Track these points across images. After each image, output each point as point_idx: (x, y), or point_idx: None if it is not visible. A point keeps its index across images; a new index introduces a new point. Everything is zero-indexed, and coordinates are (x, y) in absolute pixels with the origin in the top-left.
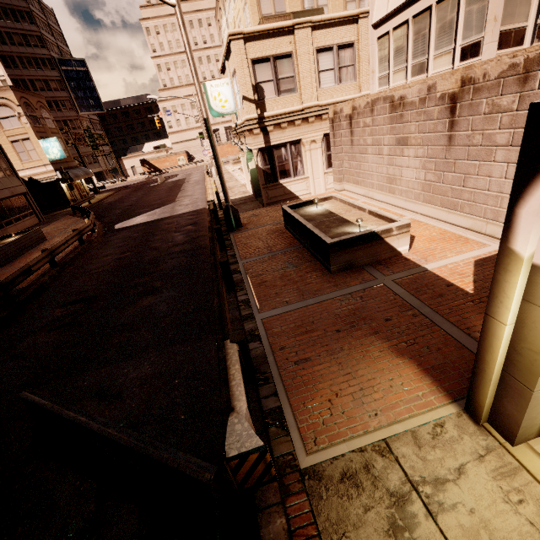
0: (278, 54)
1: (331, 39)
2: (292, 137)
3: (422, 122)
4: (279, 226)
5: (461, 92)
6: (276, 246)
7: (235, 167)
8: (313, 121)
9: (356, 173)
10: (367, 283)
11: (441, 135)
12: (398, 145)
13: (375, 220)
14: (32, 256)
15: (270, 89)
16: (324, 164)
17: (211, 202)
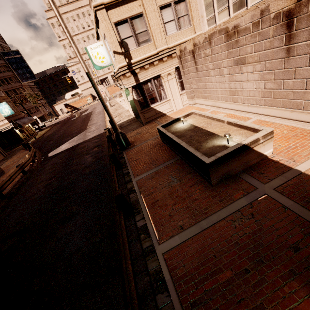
0: (133, 15)
1: None
2: (154, 74)
3: (257, 43)
4: (157, 140)
5: (297, 6)
6: (159, 160)
7: (121, 99)
8: (166, 60)
9: (203, 91)
10: (250, 195)
11: (278, 49)
12: (236, 65)
13: (236, 130)
14: None
15: (132, 43)
16: (179, 89)
17: (106, 130)
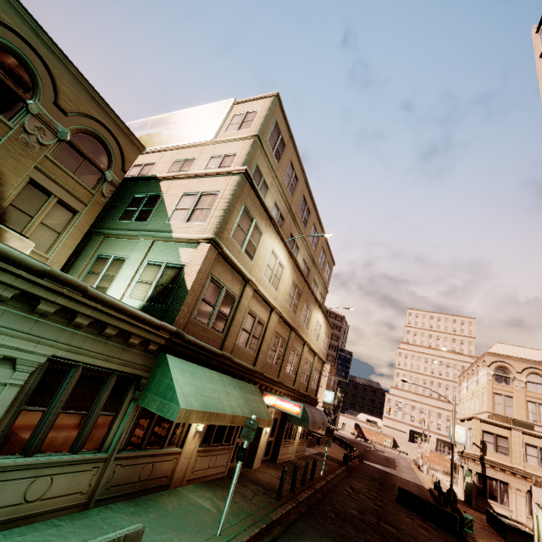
0: (499, 434)
1: (535, 442)
2: (502, 478)
3: None
4: (482, 519)
5: None
6: (478, 522)
7: (444, 477)
8: (519, 477)
9: None
10: None
11: None
12: None
13: None
14: (329, 449)
15: (491, 447)
16: (527, 510)
17: (436, 483)
